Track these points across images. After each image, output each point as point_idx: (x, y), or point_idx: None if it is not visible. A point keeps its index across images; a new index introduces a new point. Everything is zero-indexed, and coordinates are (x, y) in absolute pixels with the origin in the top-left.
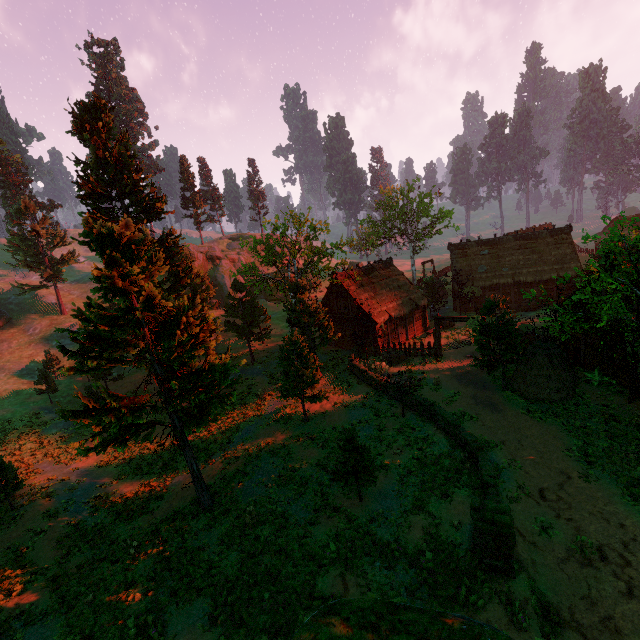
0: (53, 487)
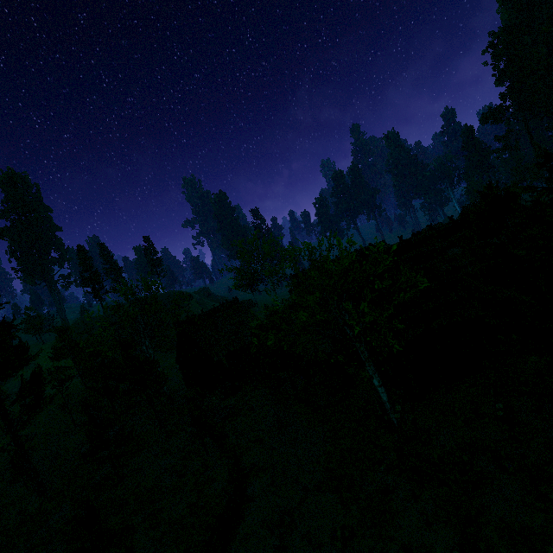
0: None
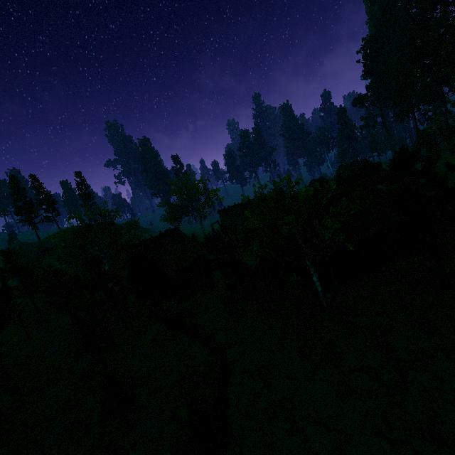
0: None
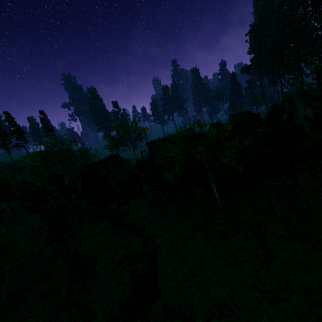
0: None
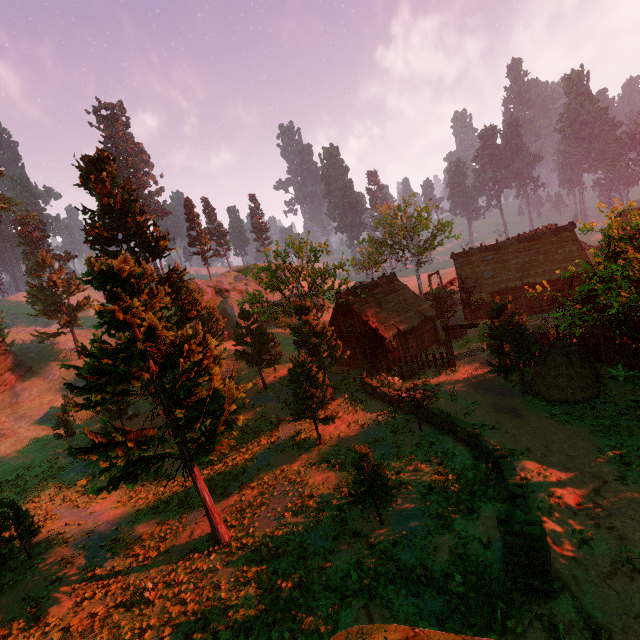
0: (70, 532)
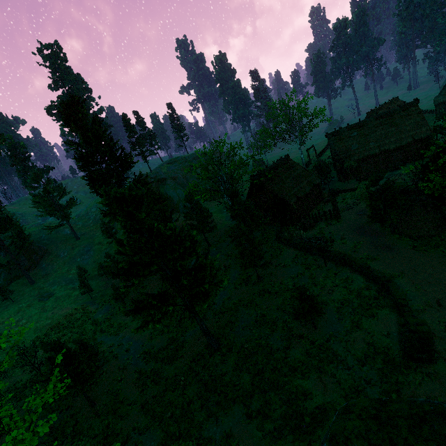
0: (115, 351)
